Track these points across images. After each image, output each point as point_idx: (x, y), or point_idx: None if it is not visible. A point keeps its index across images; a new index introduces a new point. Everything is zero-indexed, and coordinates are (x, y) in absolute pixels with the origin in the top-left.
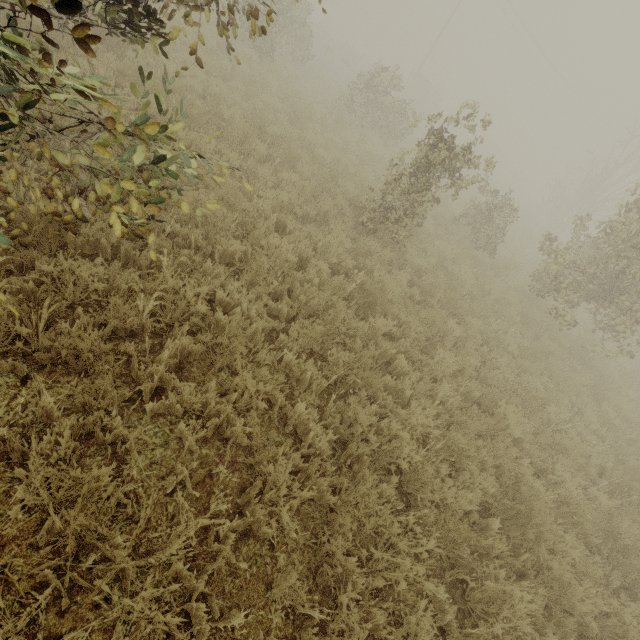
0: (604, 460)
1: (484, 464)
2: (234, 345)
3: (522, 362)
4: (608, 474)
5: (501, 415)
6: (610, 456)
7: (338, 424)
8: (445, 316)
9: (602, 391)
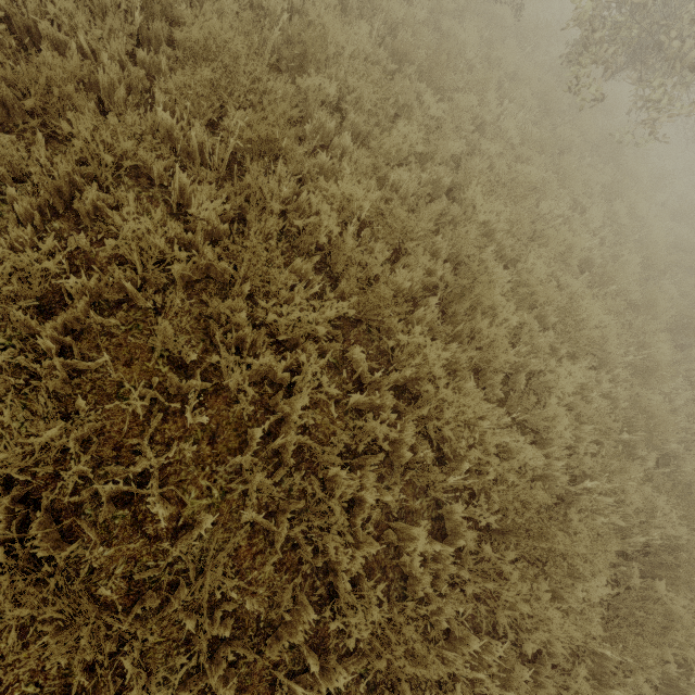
0: (595, 257)
1: (439, 253)
2: (52, 80)
3: (520, 151)
4: (595, 271)
5: (469, 200)
6: (605, 255)
7: (244, 203)
8: (425, 93)
9: (620, 189)
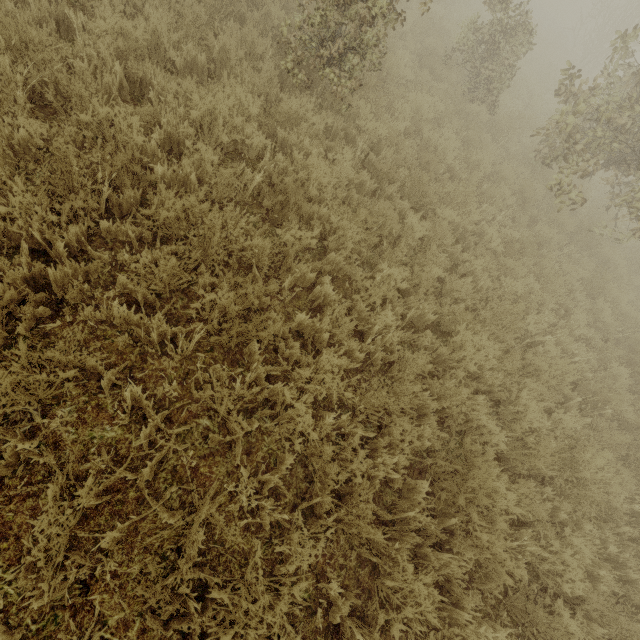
0: (583, 370)
1: (426, 408)
2: None
3: (504, 262)
4: (585, 384)
5: (457, 344)
6: (592, 362)
7: (208, 398)
8: (407, 209)
9: (600, 284)
